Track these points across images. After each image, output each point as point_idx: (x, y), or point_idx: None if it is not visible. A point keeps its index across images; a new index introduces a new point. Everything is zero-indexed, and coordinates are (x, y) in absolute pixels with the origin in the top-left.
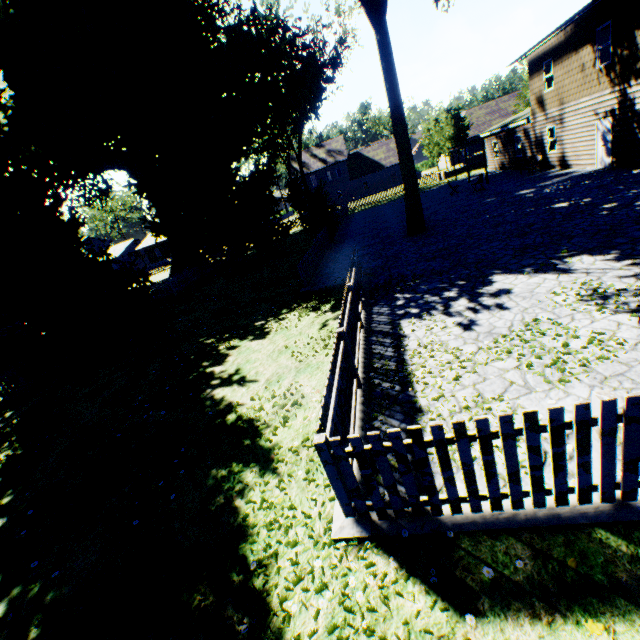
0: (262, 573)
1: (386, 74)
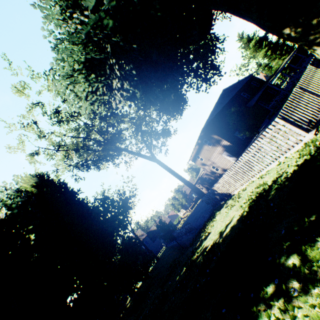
0: (318, 146)
1: (165, 167)
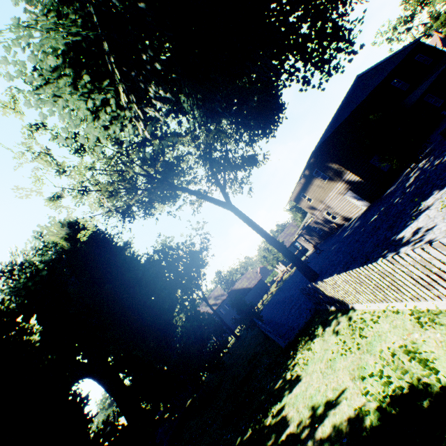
0: None
1: (246, 220)
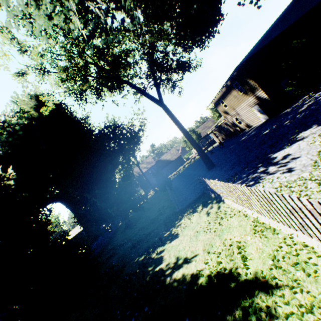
0: None
1: (171, 117)
